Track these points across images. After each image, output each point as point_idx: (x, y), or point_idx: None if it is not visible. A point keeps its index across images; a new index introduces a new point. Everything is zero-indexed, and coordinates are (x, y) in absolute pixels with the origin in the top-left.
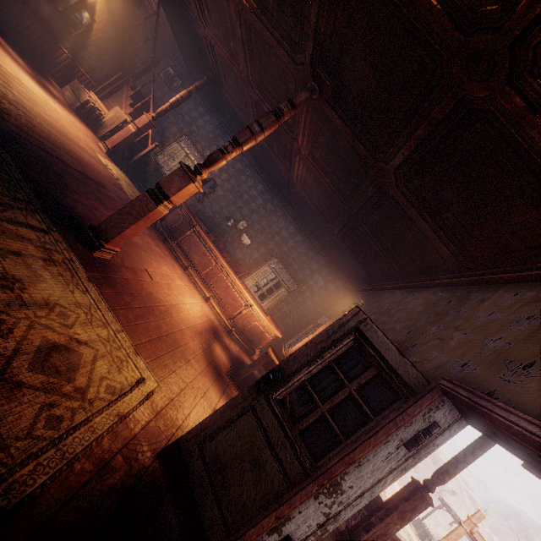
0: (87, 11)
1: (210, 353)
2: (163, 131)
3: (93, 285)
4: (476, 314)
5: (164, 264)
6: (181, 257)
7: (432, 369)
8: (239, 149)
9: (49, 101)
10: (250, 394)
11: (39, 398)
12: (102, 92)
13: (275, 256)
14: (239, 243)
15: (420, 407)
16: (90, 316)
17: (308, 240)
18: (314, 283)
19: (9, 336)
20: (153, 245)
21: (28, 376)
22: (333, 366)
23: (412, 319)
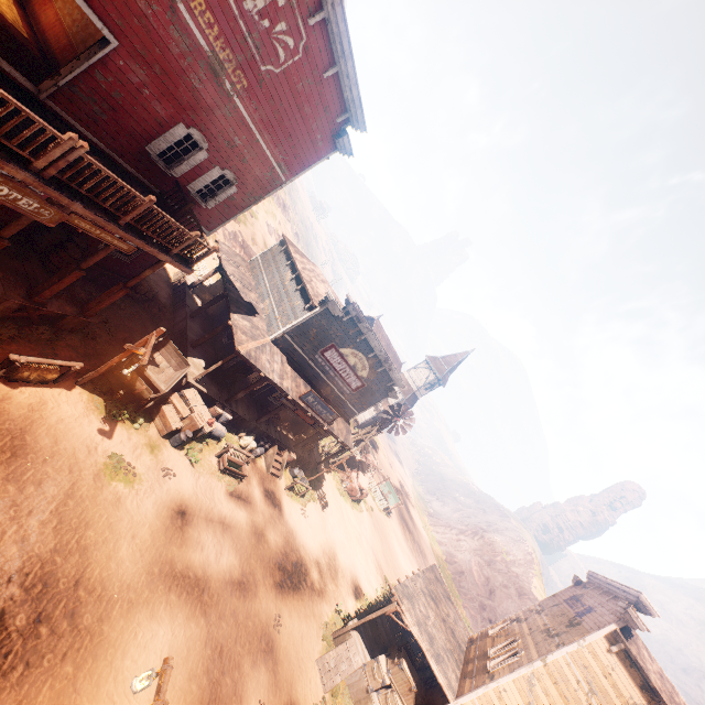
0: None
1: None
2: None
3: None
4: None
5: None
6: None
7: None
8: None
9: None
10: None
11: None
12: None
13: None
14: None
15: None
16: None
17: None
18: None
19: None
20: None
21: None
22: None
23: None
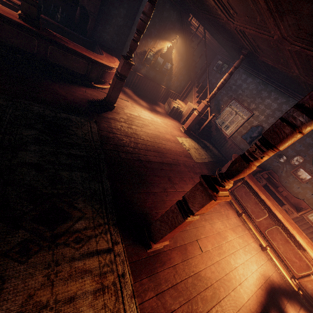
0: (168, 62)
1: None
2: (218, 102)
3: (135, 300)
4: None
5: (217, 219)
6: (234, 204)
7: None
8: (272, 150)
9: (153, 119)
10: None
11: None
12: (182, 96)
13: None
14: (295, 177)
15: None
16: None
17: None
18: None
19: None
20: None
21: None
22: None
23: None
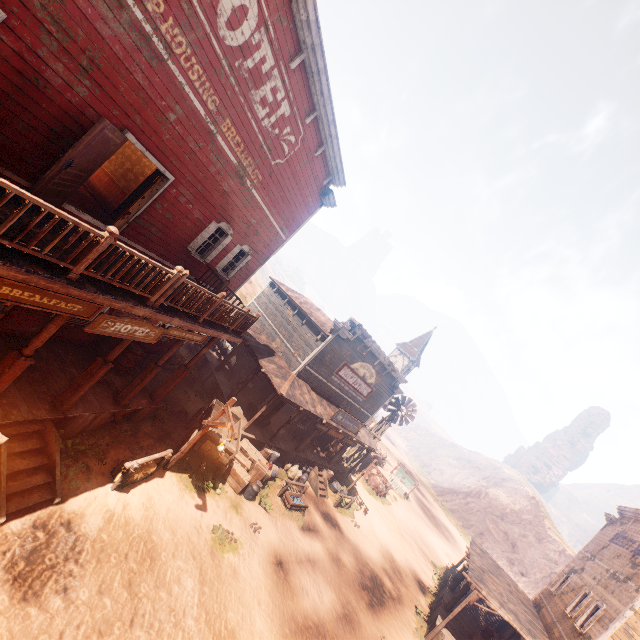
0: None
1: None
2: None
3: None
4: None
5: None
6: None
7: None
8: None
9: None
10: None
11: None
12: None
13: None
14: None
15: None
16: None
17: None
18: None
19: None
20: None
21: None
22: None
23: None
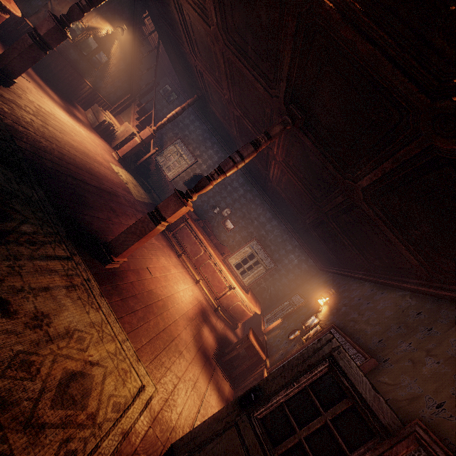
0: (104, 52)
1: (199, 339)
2: (162, 136)
3: (104, 299)
4: (448, 340)
5: (162, 256)
6: (176, 246)
7: (405, 400)
8: (223, 175)
9: (75, 127)
10: (234, 409)
11: (58, 436)
12: (115, 110)
13: (255, 238)
14: (224, 227)
15: (396, 454)
16: (101, 333)
17: (282, 224)
18: (289, 262)
19: (37, 377)
20: (153, 240)
21: (50, 415)
22: (309, 391)
23: (382, 324)
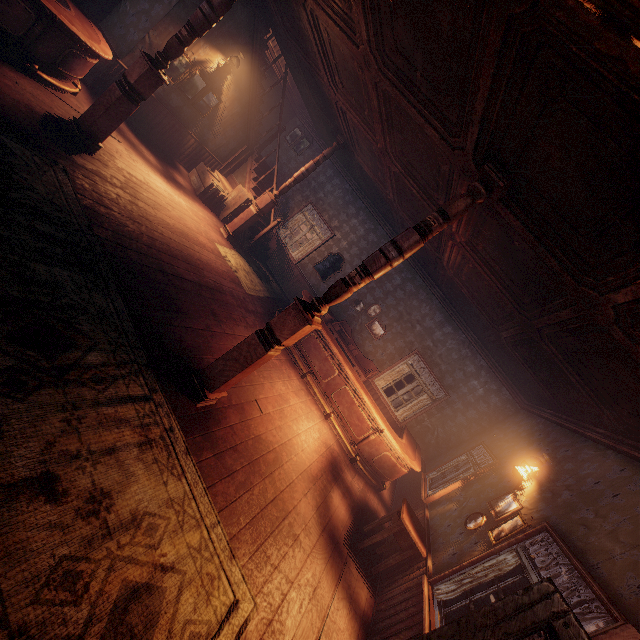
0: (214, 93)
1: (325, 511)
2: (287, 201)
3: (191, 458)
4: None
5: (278, 378)
6: (299, 361)
7: None
8: (369, 278)
9: (174, 197)
10: None
11: None
12: (227, 168)
13: (416, 352)
14: (369, 332)
15: None
16: (181, 516)
17: (461, 332)
18: (469, 391)
19: (84, 598)
20: None
21: None
22: None
23: None
